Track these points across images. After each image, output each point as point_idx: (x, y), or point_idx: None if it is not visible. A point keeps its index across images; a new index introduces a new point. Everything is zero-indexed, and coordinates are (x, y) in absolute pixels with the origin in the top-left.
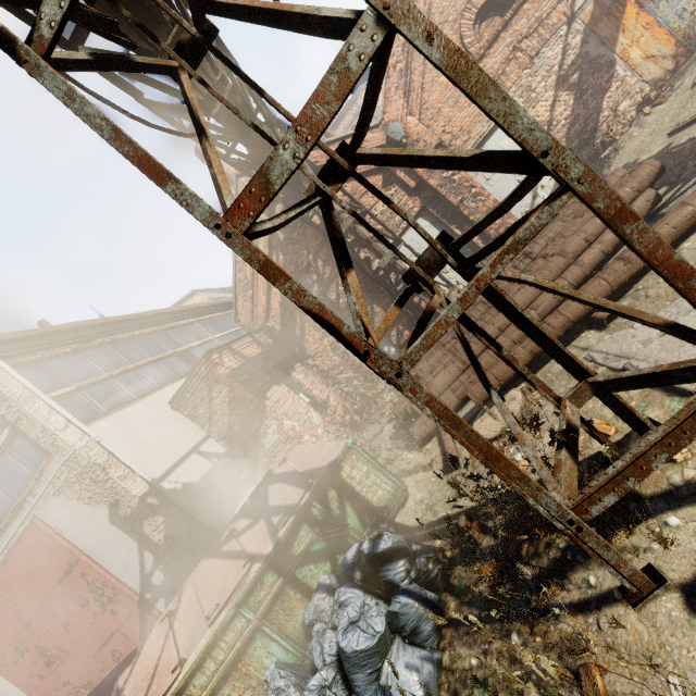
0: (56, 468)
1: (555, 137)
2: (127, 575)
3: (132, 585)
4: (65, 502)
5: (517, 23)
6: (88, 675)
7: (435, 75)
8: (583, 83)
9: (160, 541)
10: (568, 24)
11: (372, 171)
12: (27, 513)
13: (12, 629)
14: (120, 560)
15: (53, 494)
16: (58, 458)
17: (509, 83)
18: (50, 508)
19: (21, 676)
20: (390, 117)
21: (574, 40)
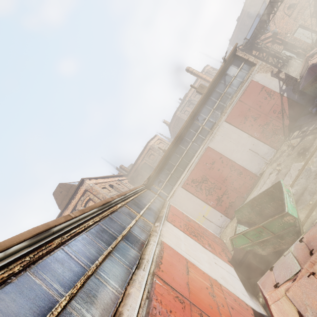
0: (257, 67)
1: (313, 27)
2: (275, 89)
3: (277, 91)
4: (259, 74)
5: (297, 8)
6: (266, 120)
7: (280, 21)
8: (316, 16)
9: (284, 77)
10: (309, 6)
11: (268, 42)
12: (249, 79)
13: (244, 112)
14: (273, 85)
15: (256, 73)
16: (258, 64)
17: (299, 19)
18: (255, 77)
19: (245, 127)
20: (272, 29)
21: (312, 9)
